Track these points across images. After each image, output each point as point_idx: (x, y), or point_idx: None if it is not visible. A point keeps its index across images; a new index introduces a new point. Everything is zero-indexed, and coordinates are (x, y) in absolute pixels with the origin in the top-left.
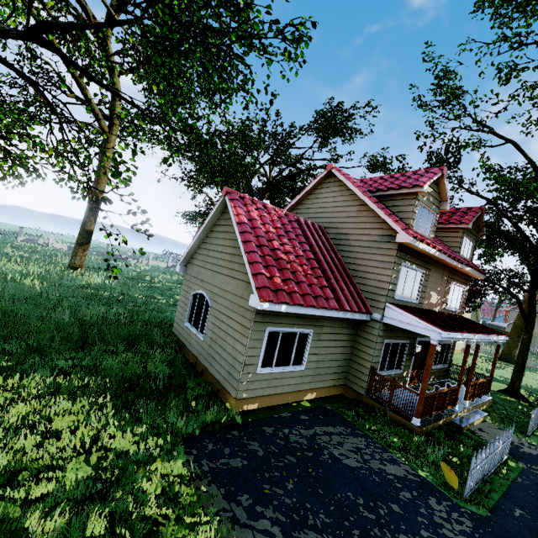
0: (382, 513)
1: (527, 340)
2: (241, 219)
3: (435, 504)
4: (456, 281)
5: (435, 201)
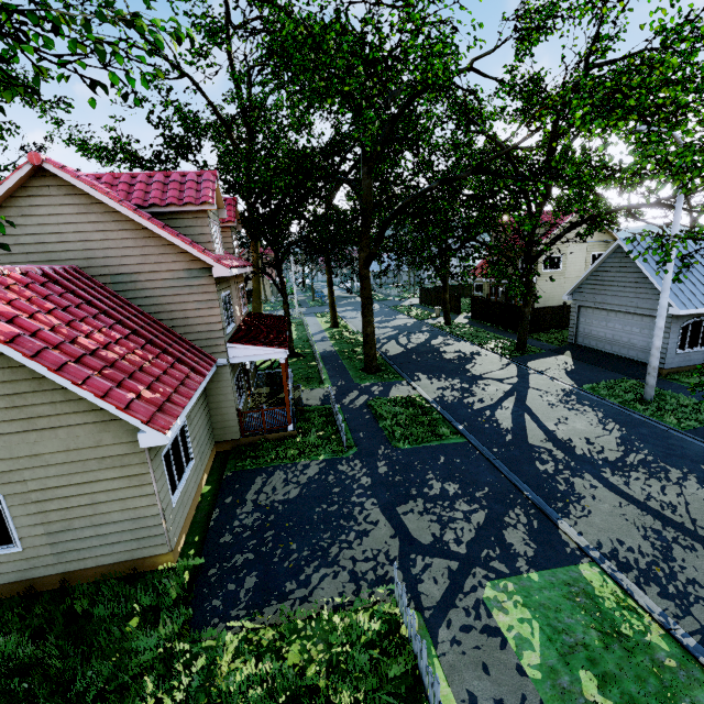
0: (337, 499)
1: (287, 309)
2: (7, 331)
3: (343, 468)
4: (240, 283)
5: (215, 211)
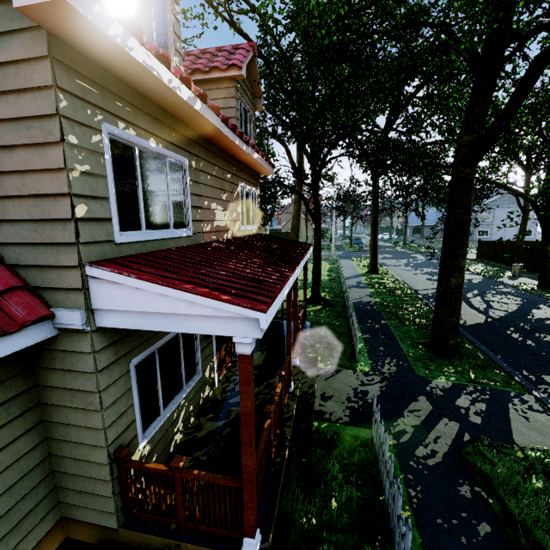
0: None
1: (318, 240)
2: None
3: None
4: (244, 181)
5: None
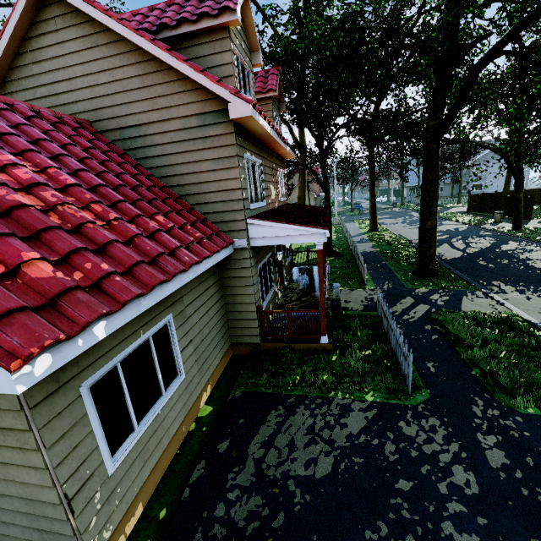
0: (408, 514)
1: (328, 205)
2: None
3: (409, 430)
4: (279, 166)
5: (246, 49)
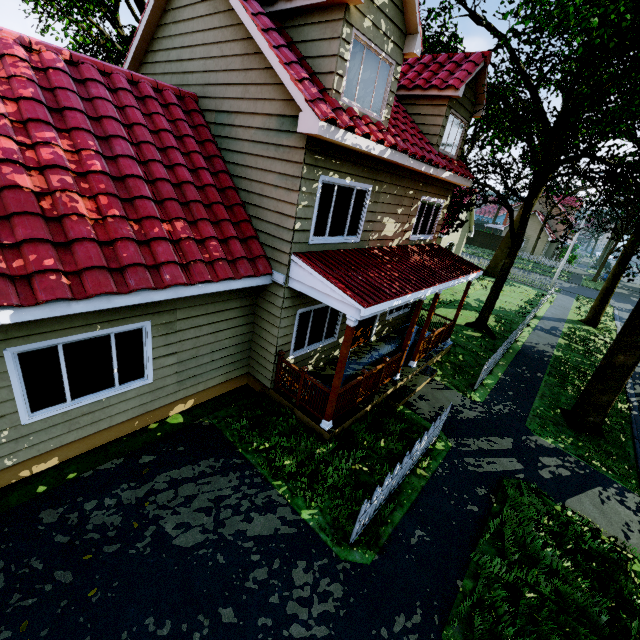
0: (197, 639)
1: (508, 265)
2: None
3: (300, 575)
4: (429, 194)
5: (392, 31)
